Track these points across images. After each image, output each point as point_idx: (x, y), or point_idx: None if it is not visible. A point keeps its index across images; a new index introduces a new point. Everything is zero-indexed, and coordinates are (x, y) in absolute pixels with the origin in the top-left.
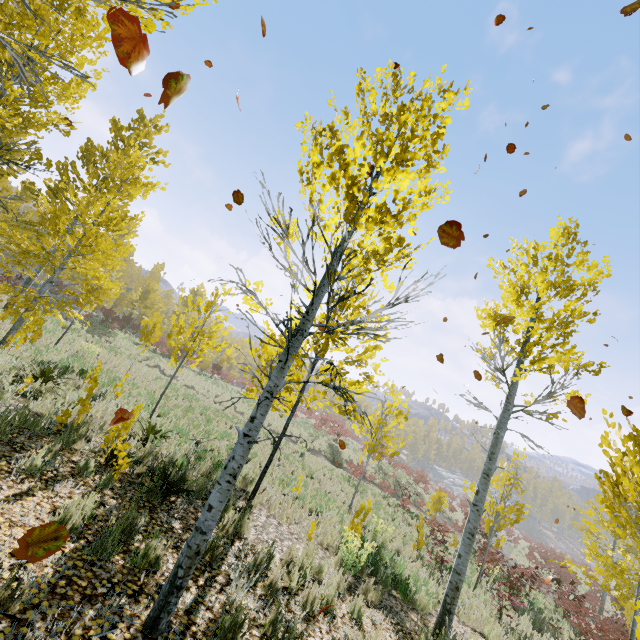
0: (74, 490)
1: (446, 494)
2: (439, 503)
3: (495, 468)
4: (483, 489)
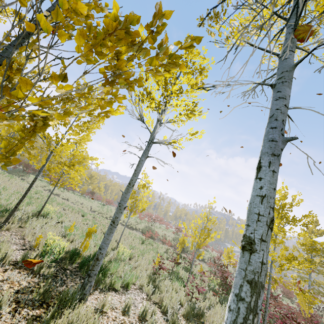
0: None
1: (187, 237)
2: (183, 243)
3: (135, 179)
4: (125, 192)
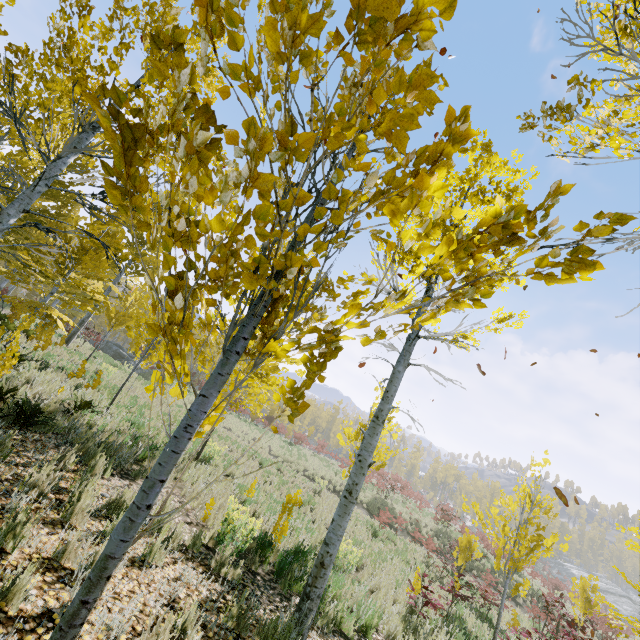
0: None
1: (477, 537)
2: (469, 550)
3: (388, 409)
4: (369, 434)
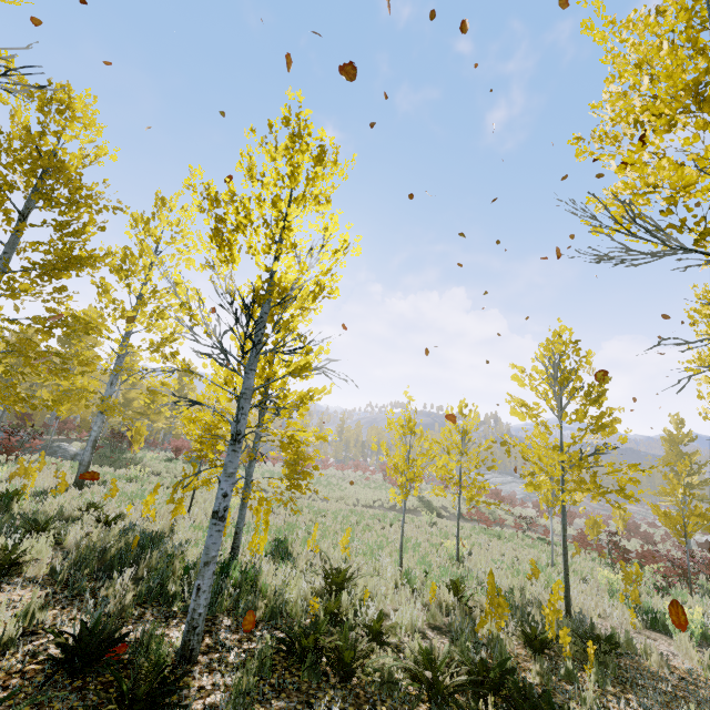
0: (621, 707)
1: (600, 516)
2: (596, 526)
3: None
4: None
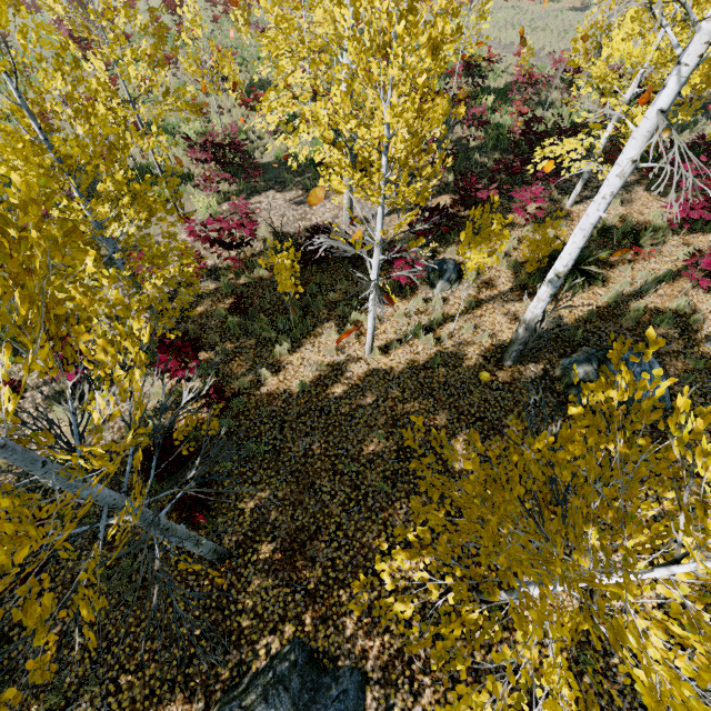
0: None
1: None
2: None
3: None
4: None
